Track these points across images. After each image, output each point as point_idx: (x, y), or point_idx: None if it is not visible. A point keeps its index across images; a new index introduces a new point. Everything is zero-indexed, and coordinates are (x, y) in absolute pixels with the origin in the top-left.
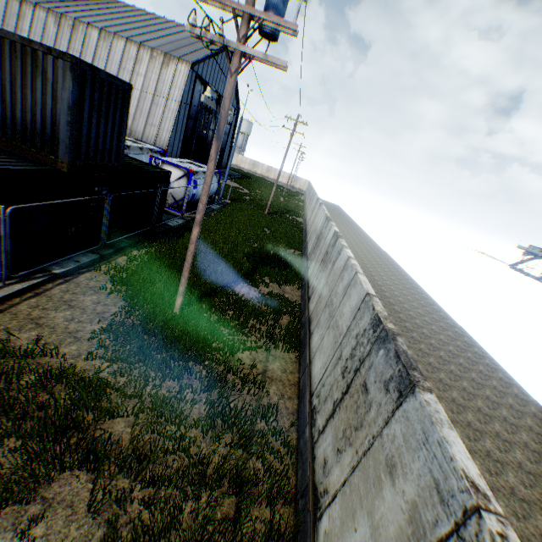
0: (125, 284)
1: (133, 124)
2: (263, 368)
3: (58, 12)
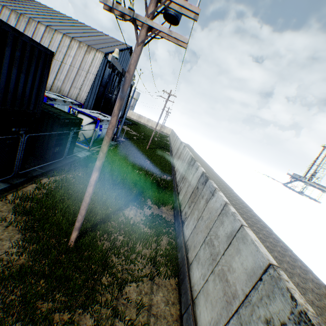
0: (27, 214)
1: (62, 85)
2: (149, 302)
3: (19, 12)
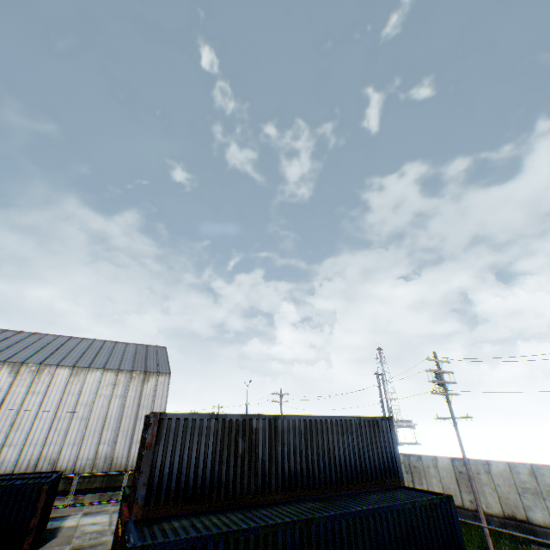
0: None
1: (114, 448)
2: None
3: (16, 360)
